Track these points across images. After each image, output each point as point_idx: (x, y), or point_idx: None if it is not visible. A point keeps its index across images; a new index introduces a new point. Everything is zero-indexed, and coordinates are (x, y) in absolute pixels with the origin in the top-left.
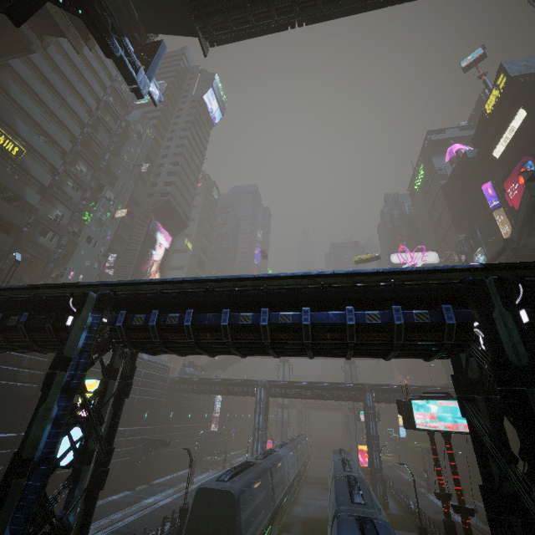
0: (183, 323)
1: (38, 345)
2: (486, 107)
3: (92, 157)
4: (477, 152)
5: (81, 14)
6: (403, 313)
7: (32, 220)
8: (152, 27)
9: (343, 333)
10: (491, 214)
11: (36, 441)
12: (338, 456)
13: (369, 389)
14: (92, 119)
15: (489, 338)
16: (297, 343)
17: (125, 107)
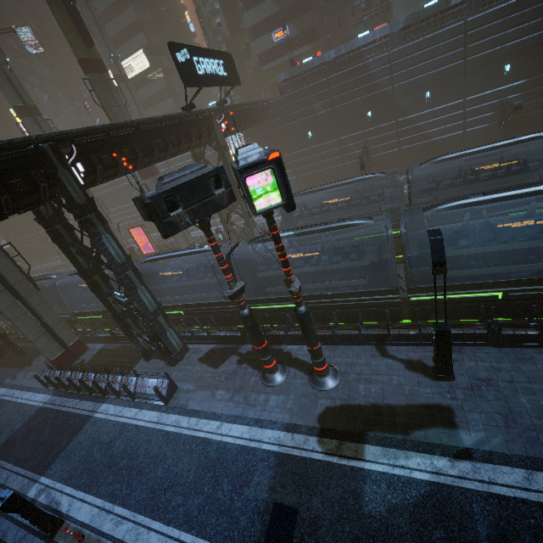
0: None
1: None
2: None
3: None
4: None
5: None
6: None
7: None
8: None
9: None
10: None
11: None
12: None
13: None
14: None
15: None
16: None
17: None
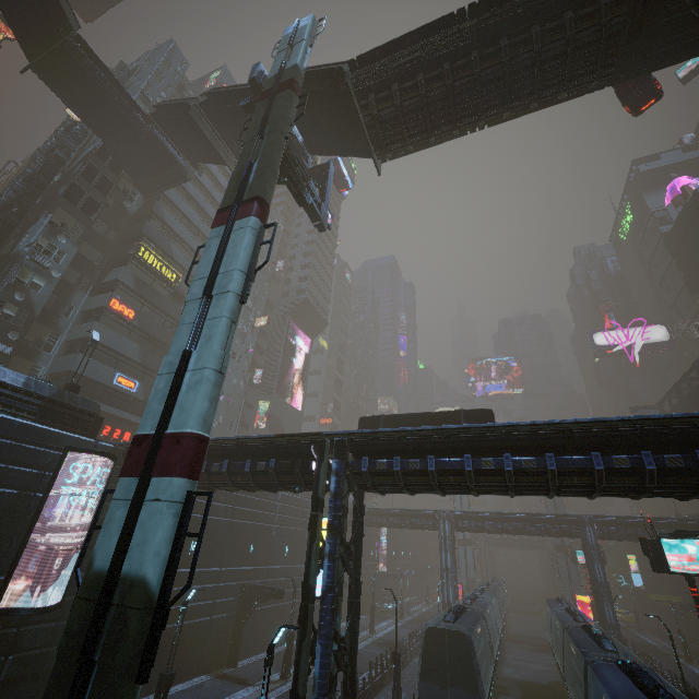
0: (426, 468)
1: (281, 487)
2: None
3: None
4: None
5: (286, 181)
6: (653, 458)
7: None
8: (319, 150)
9: (590, 477)
10: None
11: (316, 573)
12: (555, 606)
13: (588, 522)
14: None
15: None
16: (541, 486)
17: None
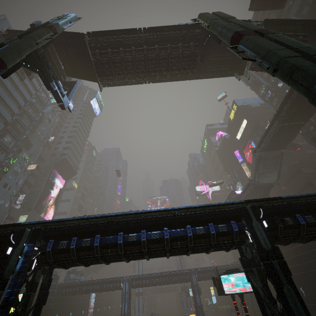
0: (93, 244)
1: None
2: (230, 117)
3: (16, 132)
4: (230, 136)
5: (38, 71)
6: (214, 227)
7: None
8: (71, 74)
9: (186, 241)
10: (240, 165)
11: None
12: None
13: (193, 272)
14: (19, 111)
15: (253, 236)
16: (161, 250)
17: (42, 105)
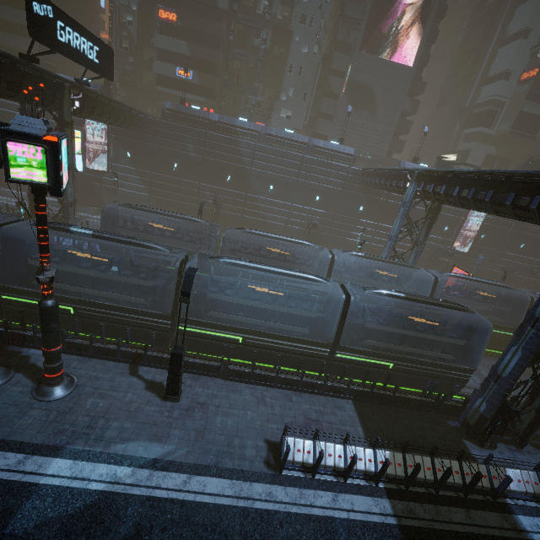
0: None
1: None
2: None
3: None
4: None
5: None
6: None
7: (232, 26)
8: None
9: None
10: None
11: None
12: (470, 319)
13: None
14: None
15: None
16: None
17: None
